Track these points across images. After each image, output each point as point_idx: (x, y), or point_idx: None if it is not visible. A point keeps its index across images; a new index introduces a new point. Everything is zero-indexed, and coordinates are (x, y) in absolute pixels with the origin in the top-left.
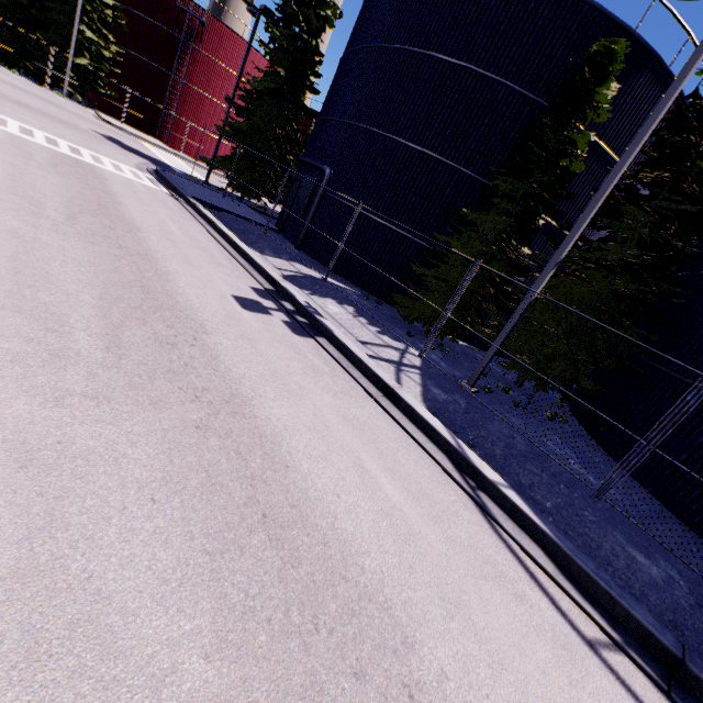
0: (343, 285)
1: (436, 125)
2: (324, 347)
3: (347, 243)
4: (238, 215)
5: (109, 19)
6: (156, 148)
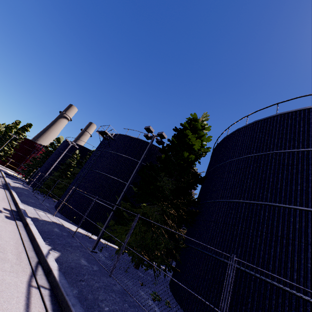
0: (30, 187)
1: (59, 160)
2: (0, 177)
3: (37, 181)
4: (15, 177)
5: (14, 146)
6: (11, 172)
